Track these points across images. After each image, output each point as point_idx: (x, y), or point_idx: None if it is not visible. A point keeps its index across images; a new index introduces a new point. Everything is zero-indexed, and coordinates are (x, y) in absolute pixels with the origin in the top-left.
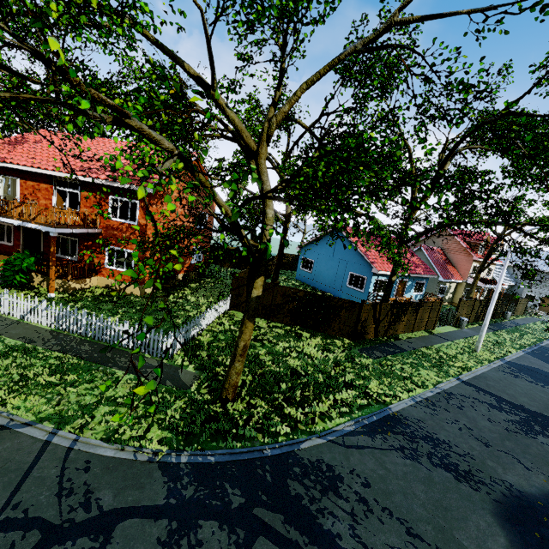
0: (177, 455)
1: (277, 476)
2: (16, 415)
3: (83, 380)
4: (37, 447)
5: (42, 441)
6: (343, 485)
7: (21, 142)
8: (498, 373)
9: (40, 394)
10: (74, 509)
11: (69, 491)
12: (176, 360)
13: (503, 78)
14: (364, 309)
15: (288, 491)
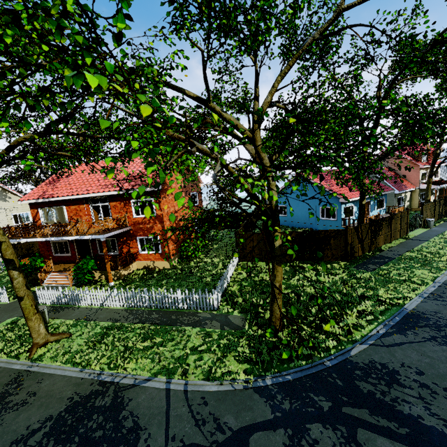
0: (262, 380)
1: (345, 380)
2: (137, 375)
3: (167, 340)
4: (163, 394)
5: (164, 389)
6: (401, 376)
7: (58, 180)
8: None
9: (144, 356)
10: (213, 433)
11: (202, 421)
12: (222, 310)
13: (416, 16)
14: (349, 233)
15: (361, 390)
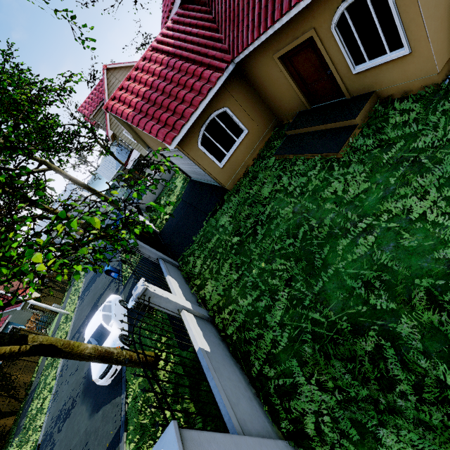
0: None
1: None
2: None
3: None
4: None
5: None
6: None
7: None
8: (78, 311)
9: None
10: None
11: None
12: None
13: None
14: None
15: None
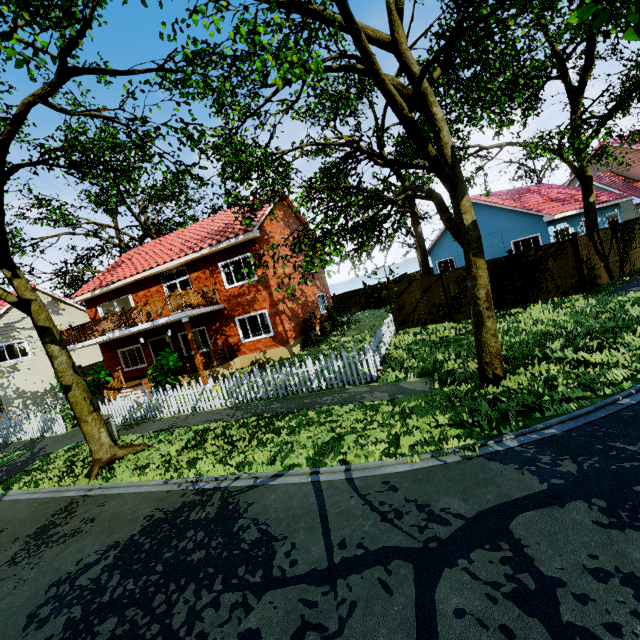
0: (496, 443)
1: None
2: (257, 473)
3: (301, 425)
4: (308, 489)
5: (308, 483)
6: None
7: (118, 265)
8: None
9: (266, 450)
10: (424, 528)
11: (395, 513)
12: (386, 380)
13: None
14: (579, 243)
15: None
